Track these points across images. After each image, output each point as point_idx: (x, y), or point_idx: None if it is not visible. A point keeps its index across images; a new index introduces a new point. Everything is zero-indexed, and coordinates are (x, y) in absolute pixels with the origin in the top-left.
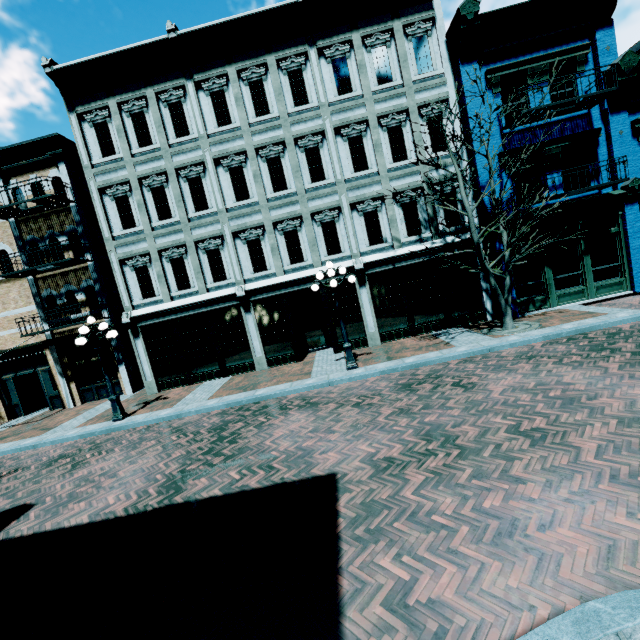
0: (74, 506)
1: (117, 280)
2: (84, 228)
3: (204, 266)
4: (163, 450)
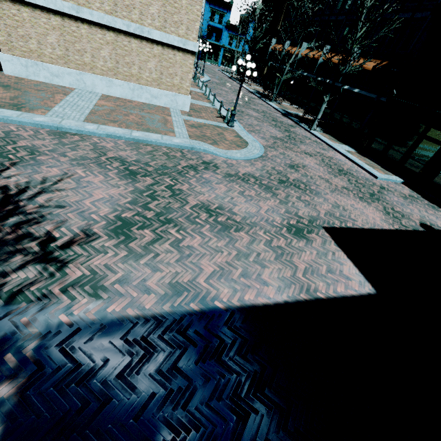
0: None
1: None
2: None
3: None
4: None
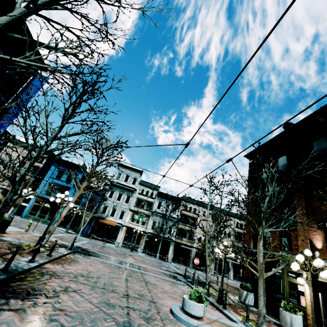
0: None
1: None
2: None
3: None
4: None
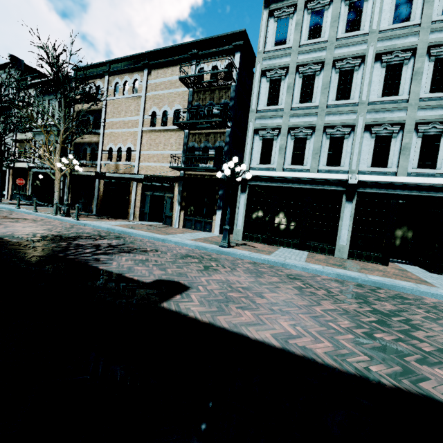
0: (239, 311)
1: (246, 144)
2: (234, 103)
3: (322, 149)
4: (300, 292)
